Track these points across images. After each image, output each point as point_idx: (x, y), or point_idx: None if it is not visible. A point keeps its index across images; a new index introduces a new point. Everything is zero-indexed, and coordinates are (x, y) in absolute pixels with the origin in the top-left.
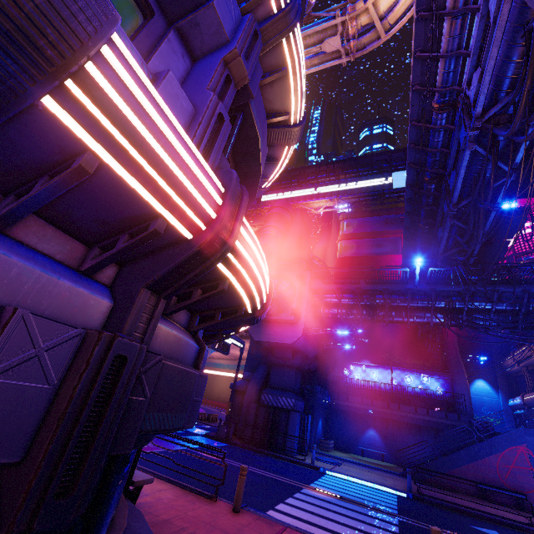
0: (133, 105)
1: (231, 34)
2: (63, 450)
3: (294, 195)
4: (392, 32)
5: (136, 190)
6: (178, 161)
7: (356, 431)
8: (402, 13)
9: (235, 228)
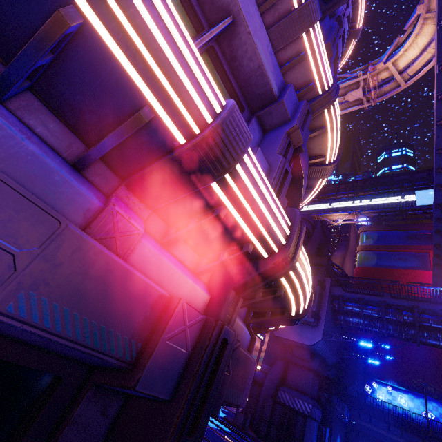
0: (251, 180)
1: (292, 115)
2: (194, 400)
3: (314, 208)
4: (412, 81)
5: (241, 226)
6: (268, 208)
7: None
8: (421, 66)
9: (297, 251)
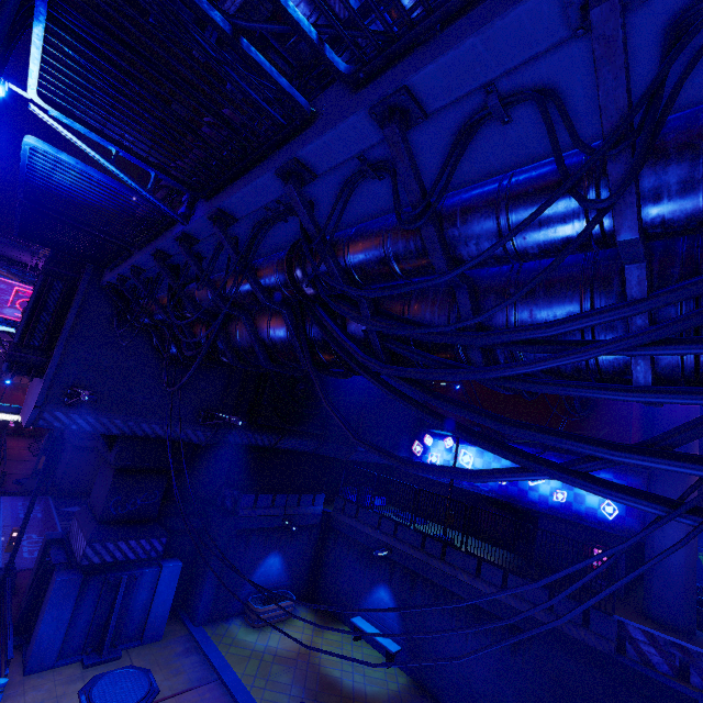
0: None
1: None
2: None
3: None
4: None
5: None
6: None
7: (359, 584)
8: None
9: None
